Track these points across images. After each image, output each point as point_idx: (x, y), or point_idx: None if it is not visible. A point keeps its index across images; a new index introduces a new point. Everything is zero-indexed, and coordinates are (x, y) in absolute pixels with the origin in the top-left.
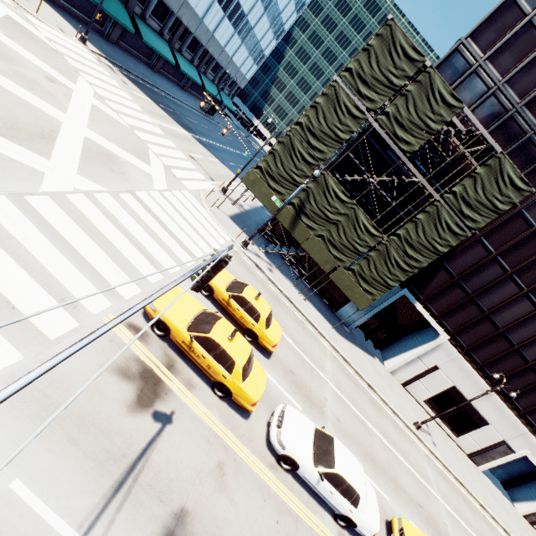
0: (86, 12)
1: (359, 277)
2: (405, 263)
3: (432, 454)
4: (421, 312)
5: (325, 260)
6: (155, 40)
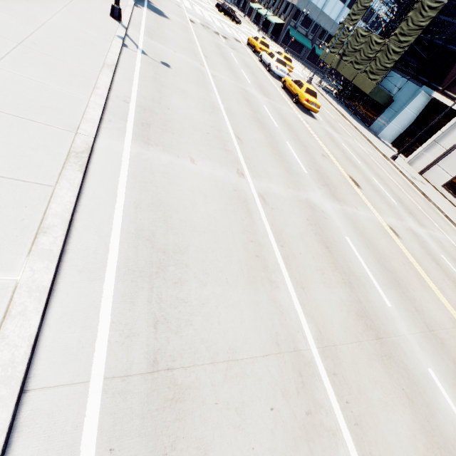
0: (294, 49)
1: (369, 73)
2: (399, 48)
3: (397, 170)
4: (438, 99)
5: (351, 74)
6: None
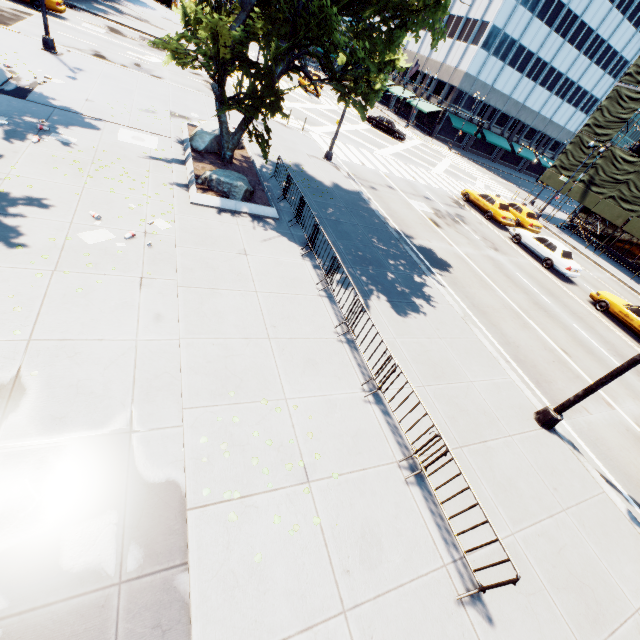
0: (453, 138)
1: None
2: None
3: None
4: None
5: (616, 216)
6: (495, 139)
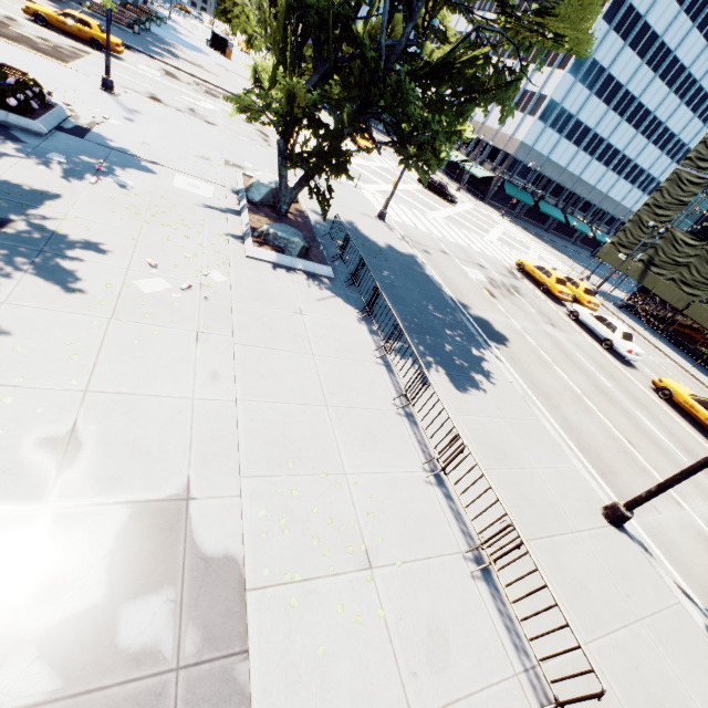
0: (506, 205)
1: None
2: None
3: None
4: None
5: (677, 299)
6: (549, 209)
